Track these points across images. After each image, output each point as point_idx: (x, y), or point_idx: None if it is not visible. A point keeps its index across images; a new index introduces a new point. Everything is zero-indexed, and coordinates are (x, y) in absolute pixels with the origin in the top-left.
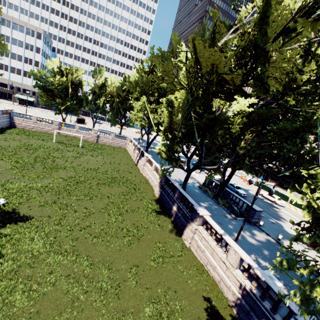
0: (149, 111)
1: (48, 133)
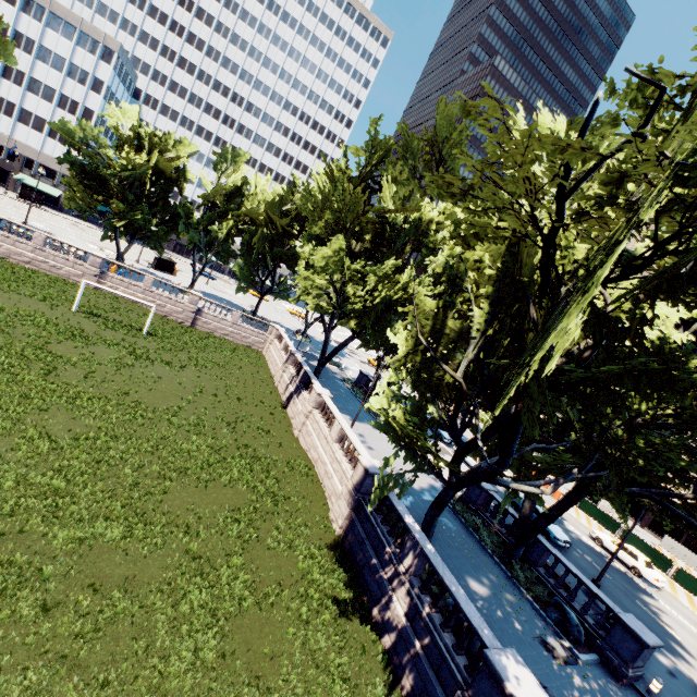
0: (346, 276)
1: (69, 281)
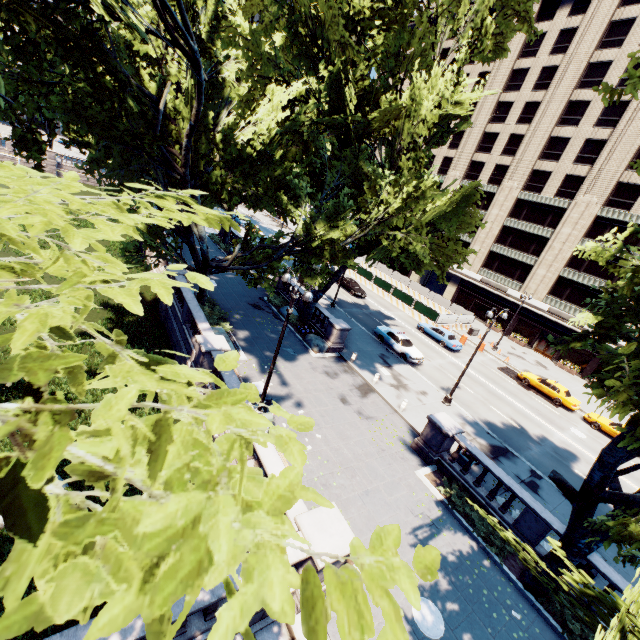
0: None
1: None
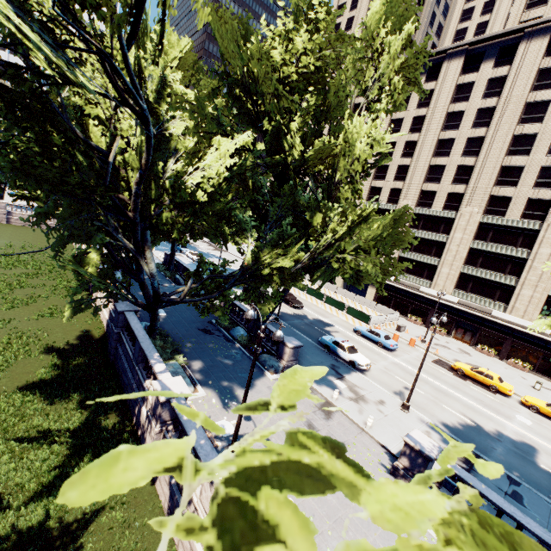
0: None
1: None
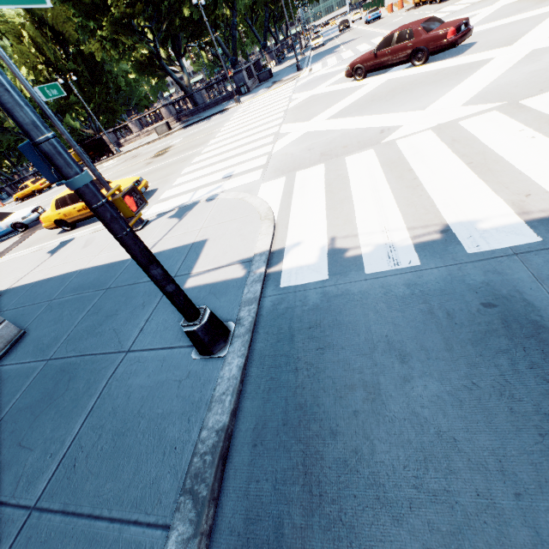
0: None
1: None
